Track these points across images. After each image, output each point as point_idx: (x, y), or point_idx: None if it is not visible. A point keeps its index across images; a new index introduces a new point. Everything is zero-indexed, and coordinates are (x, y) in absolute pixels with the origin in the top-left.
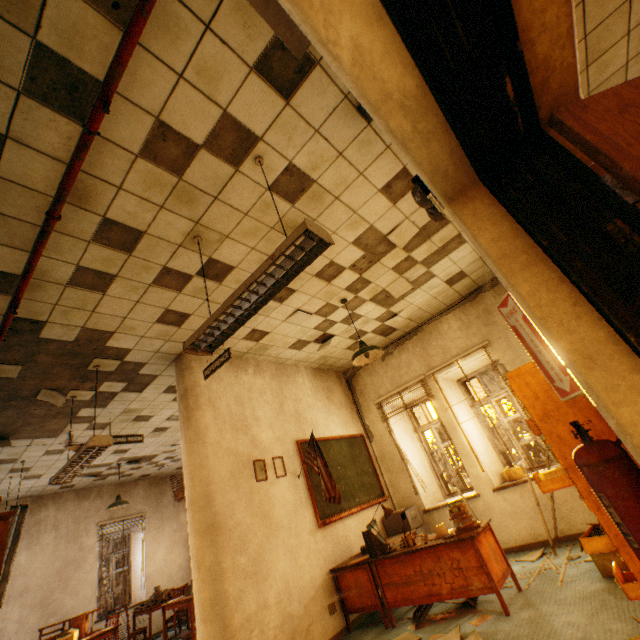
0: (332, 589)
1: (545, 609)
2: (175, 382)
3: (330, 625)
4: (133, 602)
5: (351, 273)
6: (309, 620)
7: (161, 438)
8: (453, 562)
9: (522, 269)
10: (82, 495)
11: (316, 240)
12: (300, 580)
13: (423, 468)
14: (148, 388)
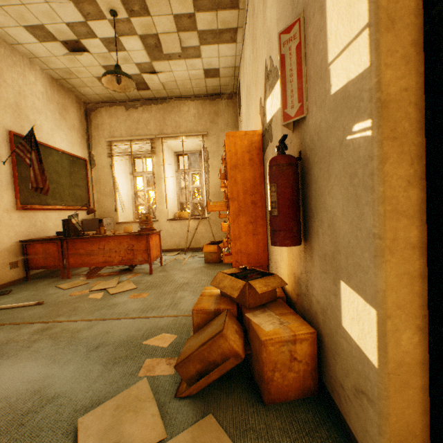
0: (19, 253)
1: (173, 272)
2: None
3: (9, 275)
4: None
5: None
6: None
7: None
8: (130, 246)
9: None
10: None
11: None
12: None
13: (127, 199)
14: None
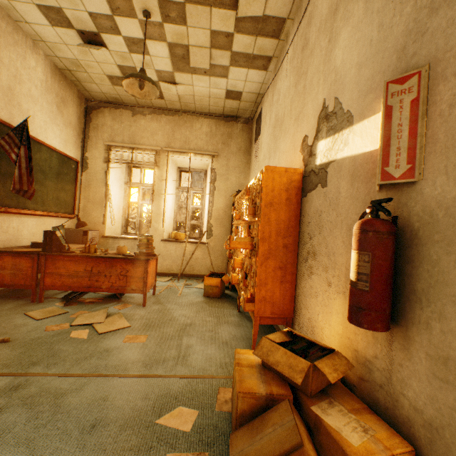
0: None
1: (169, 306)
2: None
3: None
4: None
5: None
6: None
7: None
8: (123, 271)
9: None
10: None
11: None
12: None
13: (118, 210)
14: None
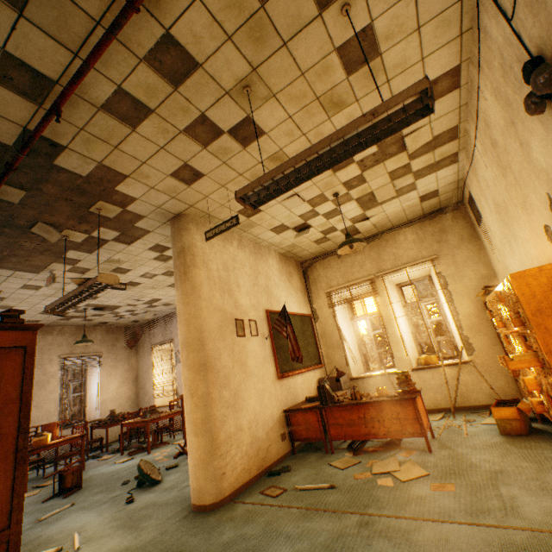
0: (284, 424)
1: (460, 450)
2: (162, 242)
3: (281, 448)
4: (88, 419)
5: (356, 168)
6: (269, 443)
7: (130, 292)
8: (393, 414)
9: None
10: (45, 331)
11: (425, 104)
12: (264, 414)
13: (354, 348)
14: (137, 242)
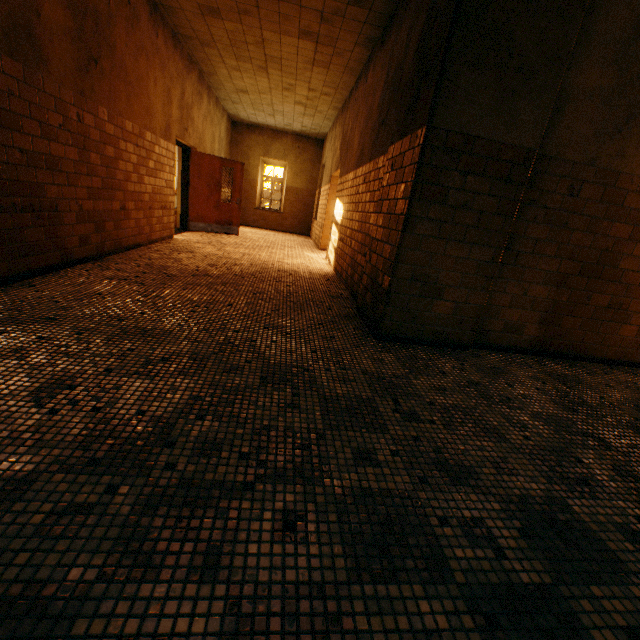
0: None
1: None
2: None
3: None
4: None
5: None
6: None
7: None
8: None
9: (181, 162)
10: None
11: None
12: None
13: None
14: None
